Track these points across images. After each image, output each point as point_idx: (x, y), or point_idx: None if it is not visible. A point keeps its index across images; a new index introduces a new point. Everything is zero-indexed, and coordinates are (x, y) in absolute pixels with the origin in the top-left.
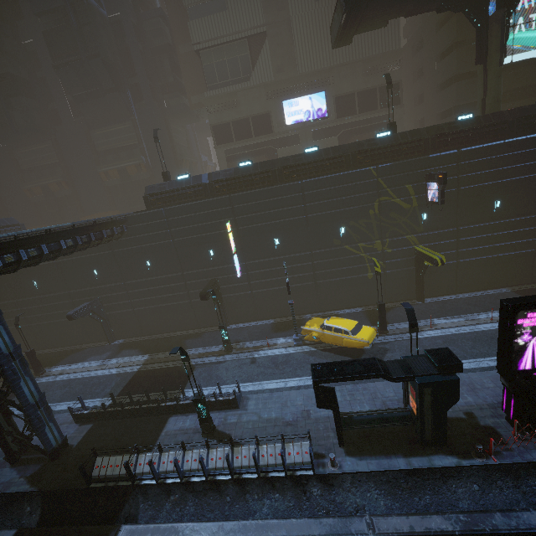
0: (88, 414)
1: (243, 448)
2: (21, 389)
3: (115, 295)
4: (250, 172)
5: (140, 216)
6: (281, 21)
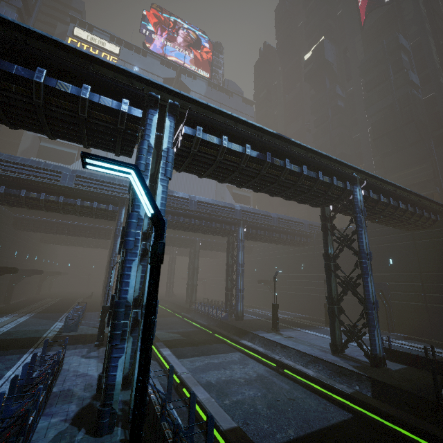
0: (401, 353)
1: None
2: (367, 284)
3: (407, 284)
4: None
5: None
6: None
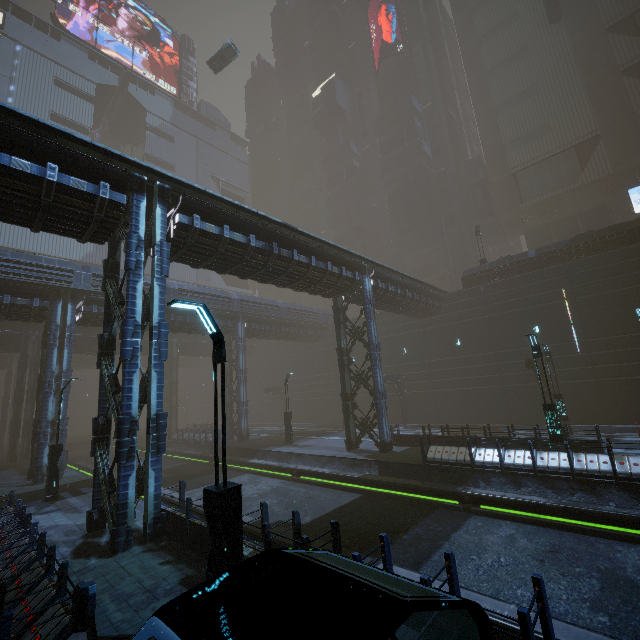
0: (406, 436)
1: (629, 456)
2: (376, 375)
3: (418, 373)
4: (594, 237)
5: (456, 294)
6: (621, 119)
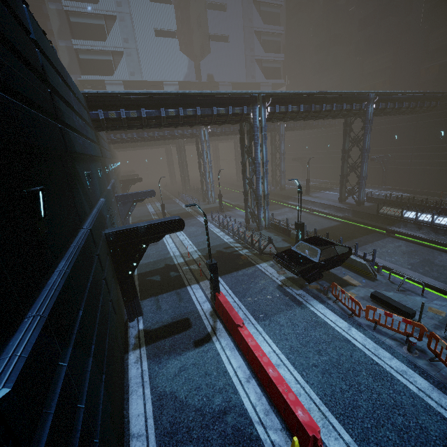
0: (375, 198)
1: None
2: (363, 167)
3: (402, 155)
4: None
5: None
6: None
